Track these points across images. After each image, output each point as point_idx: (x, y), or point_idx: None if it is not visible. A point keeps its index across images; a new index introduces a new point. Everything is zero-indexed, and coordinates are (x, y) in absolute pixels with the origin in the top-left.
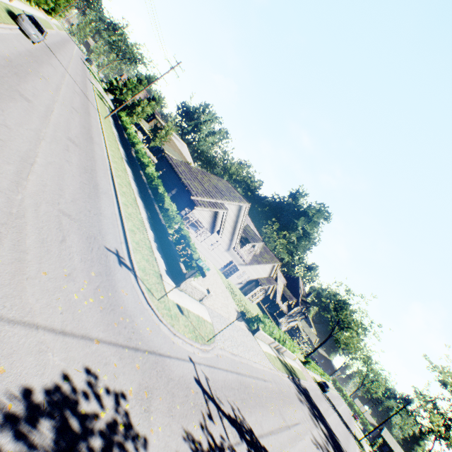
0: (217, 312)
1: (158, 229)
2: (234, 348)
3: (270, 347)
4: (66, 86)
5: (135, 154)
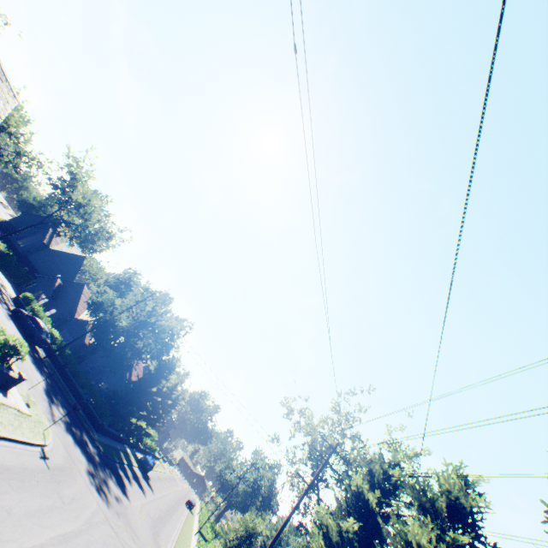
0: None
1: None
2: None
3: None
4: None
5: None
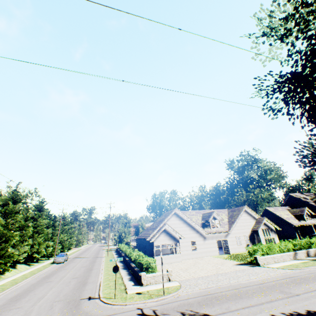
0: (196, 277)
1: (133, 271)
2: (211, 284)
3: (296, 260)
4: (80, 263)
5: (124, 253)
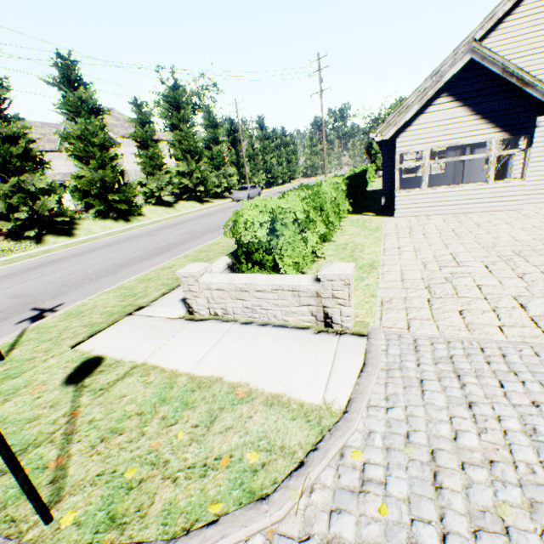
0: None
1: None
2: None
3: None
4: None
5: None
